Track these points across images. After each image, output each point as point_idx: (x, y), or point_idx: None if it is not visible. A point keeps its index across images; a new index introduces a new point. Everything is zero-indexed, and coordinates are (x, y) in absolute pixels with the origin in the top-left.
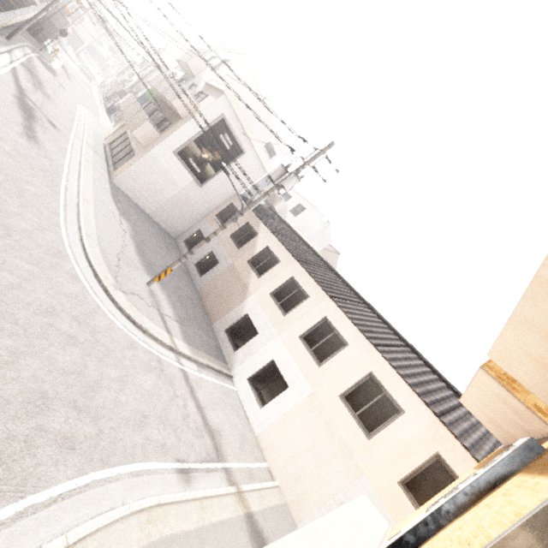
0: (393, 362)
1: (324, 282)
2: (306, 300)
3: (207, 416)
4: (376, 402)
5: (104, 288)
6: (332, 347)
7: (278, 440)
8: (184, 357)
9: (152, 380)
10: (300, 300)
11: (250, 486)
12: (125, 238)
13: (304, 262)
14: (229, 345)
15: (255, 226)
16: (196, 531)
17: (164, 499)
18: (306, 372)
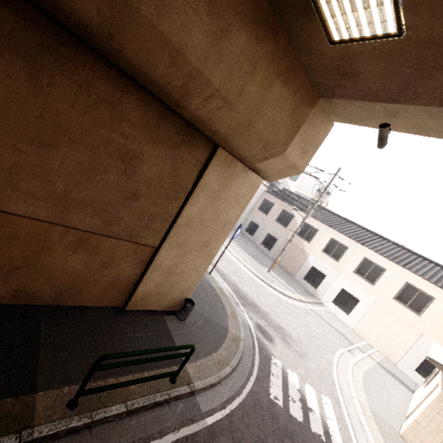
0: (417, 273)
1: (352, 234)
2: (347, 250)
3: (333, 327)
4: (416, 296)
5: (268, 285)
6: (376, 273)
7: (366, 329)
8: (305, 302)
9: (311, 318)
10: (343, 250)
11: (369, 352)
12: (241, 251)
13: (333, 225)
14: (310, 286)
15: (289, 211)
16: (369, 369)
17: (354, 360)
18: (366, 291)
